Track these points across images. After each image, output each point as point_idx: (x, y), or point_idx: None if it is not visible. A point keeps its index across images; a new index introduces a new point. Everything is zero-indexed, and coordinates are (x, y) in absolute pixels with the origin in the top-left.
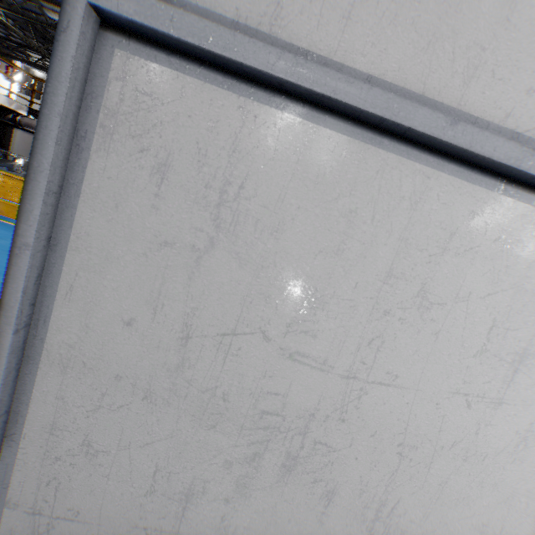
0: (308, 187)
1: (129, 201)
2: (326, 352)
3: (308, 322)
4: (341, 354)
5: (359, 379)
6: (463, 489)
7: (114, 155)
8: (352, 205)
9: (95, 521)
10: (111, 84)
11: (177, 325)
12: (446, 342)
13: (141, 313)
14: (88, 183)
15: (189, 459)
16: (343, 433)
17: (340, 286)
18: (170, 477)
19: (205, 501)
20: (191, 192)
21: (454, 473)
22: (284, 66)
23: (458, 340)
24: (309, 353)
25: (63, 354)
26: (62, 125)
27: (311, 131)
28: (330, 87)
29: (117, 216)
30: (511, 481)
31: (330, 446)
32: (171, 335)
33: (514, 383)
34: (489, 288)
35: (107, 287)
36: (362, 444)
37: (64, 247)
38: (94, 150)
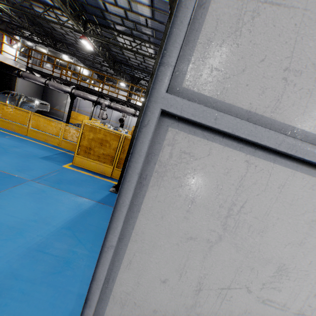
0: (285, 207)
1: (170, 214)
2: (286, 299)
3: (276, 282)
4: (295, 300)
5: (305, 314)
6: None
7: (162, 188)
8: (313, 217)
9: None
10: (164, 148)
11: (194, 283)
12: None
13: (172, 276)
14: (145, 204)
15: None
16: None
17: (299, 263)
18: None
19: None
20: (209, 209)
21: None
22: (286, 145)
23: None
24: (275, 299)
25: (123, 297)
26: (137, 178)
27: (291, 174)
28: (315, 157)
29: (162, 223)
30: None
31: None
32: (189, 288)
33: None
34: None
35: (152, 261)
36: None
37: (128, 239)
38: (151, 186)
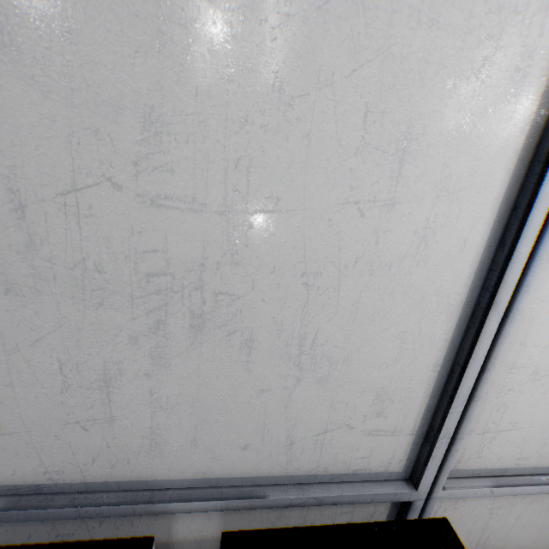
0: None
1: None
2: (191, 188)
3: (158, 154)
4: (209, 187)
5: (238, 212)
6: (376, 304)
7: None
8: None
9: (23, 430)
10: None
11: (3, 194)
12: (321, 144)
13: None
14: None
15: (90, 345)
16: (242, 277)
17: (178, 97)
18: (79, 369)
19: (126, 382)
20: None
21: (364, 290)
22: None
23: (333, 139)
24: (173, 193)
25: None
26: None
27: None
28: None
29: None
30: (420, 285)
31: (233, 294)
32: (2, 209)
33: (403, 177)
34: (353, 62)
35: None
36: (264, 284)
37: None
38: None
